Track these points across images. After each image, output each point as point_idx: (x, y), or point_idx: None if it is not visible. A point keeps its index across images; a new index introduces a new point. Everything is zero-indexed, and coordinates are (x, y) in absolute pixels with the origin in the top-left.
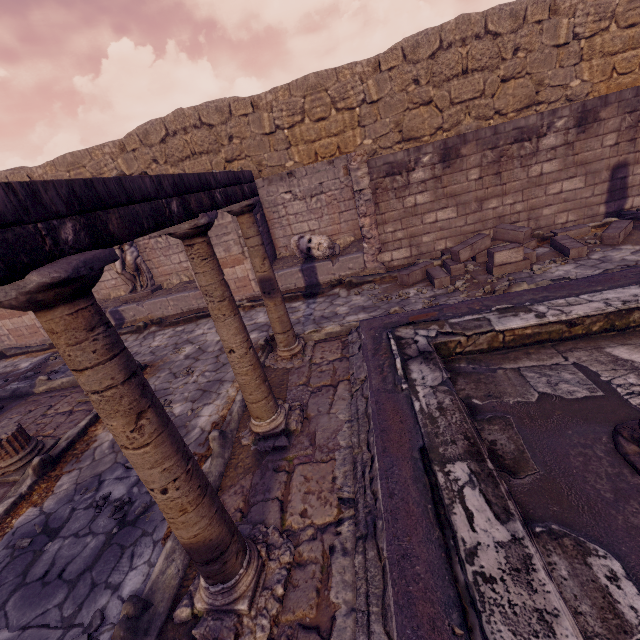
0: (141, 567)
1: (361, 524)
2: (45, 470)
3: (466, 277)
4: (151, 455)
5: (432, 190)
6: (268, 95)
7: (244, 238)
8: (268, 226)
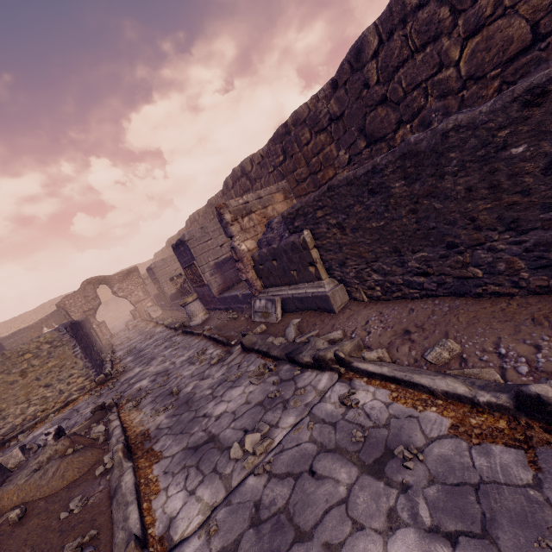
0: None
1: None
2: None
3: None
4: None
5: None
6: None
7: None
8: None
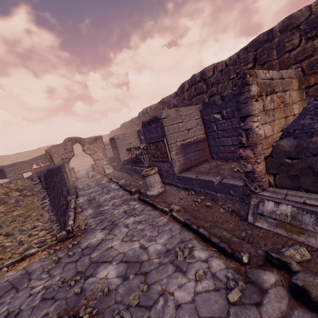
0: None
1: None
2: None
3: None
4: None
5: None
6: (12, 155)
7: None
8: None
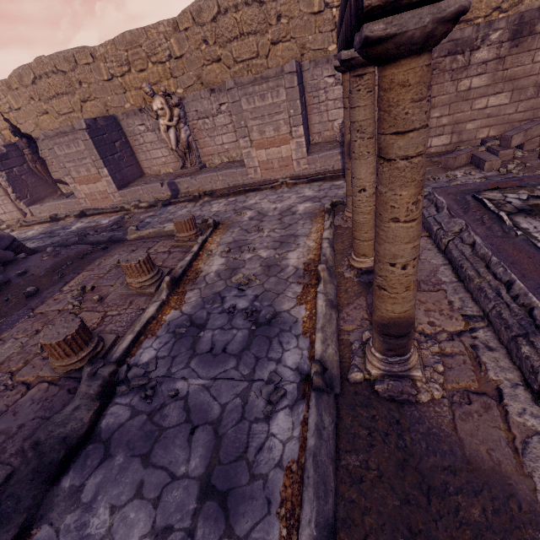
0: (293, 350)
1: (514, 327)
2: (173, 287)
3: (516, 162)
4: (413, 230)
5: (491, 72)
6: None
7: (345, 97)
8: (306, 111)
